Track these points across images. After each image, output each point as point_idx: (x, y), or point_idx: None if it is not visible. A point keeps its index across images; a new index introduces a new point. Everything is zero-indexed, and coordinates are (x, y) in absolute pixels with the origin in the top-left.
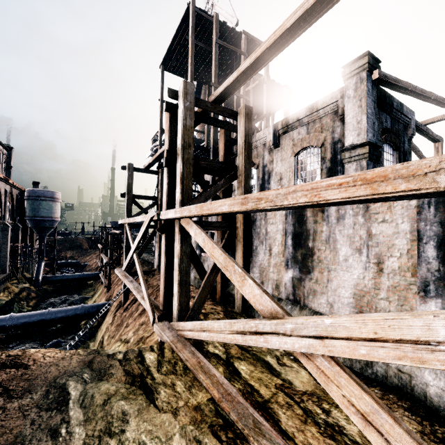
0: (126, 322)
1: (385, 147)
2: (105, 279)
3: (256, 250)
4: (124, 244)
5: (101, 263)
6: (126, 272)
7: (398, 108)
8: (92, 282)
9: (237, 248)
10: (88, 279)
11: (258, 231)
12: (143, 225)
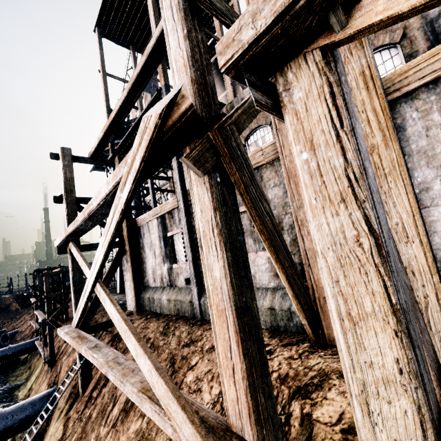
0: (95, 435)
1: None
2: (44, 348)
3: (426, 193)
4: (71, 280)
5: (37, 324)
6: (80, 329)
7: None
8: (26, 356)
9: (386, 195)
10: (19, 354)
11: (421, 146)
12: (122, 183)
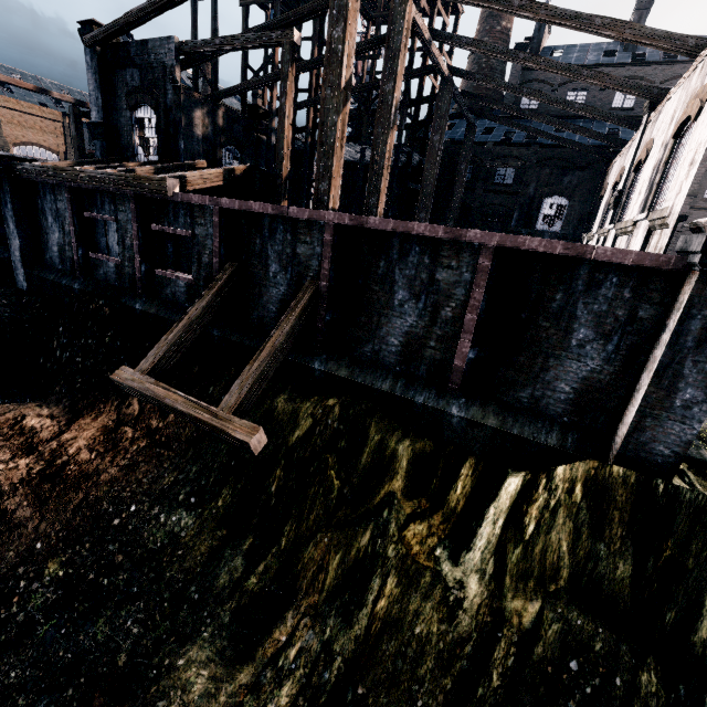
0: None
1: (143, 111)
2: None
3: None
4: None
5: None
6: None
7: (140, 52)
8: None
9: None
10: None
11: None
12: None
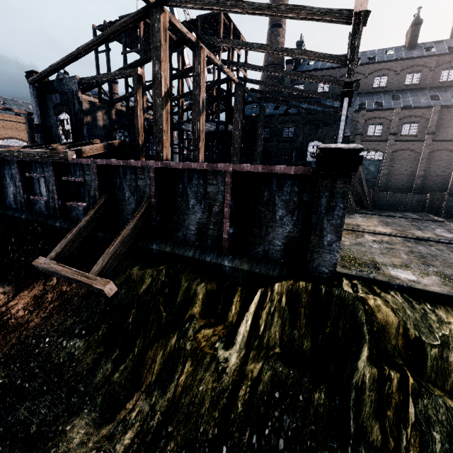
0: None
1: (63, 115)
2: None
3: None
4: None
5: None
6: None
7: (59, 85)
8: None
9: None
10: None
11: None
12: None
